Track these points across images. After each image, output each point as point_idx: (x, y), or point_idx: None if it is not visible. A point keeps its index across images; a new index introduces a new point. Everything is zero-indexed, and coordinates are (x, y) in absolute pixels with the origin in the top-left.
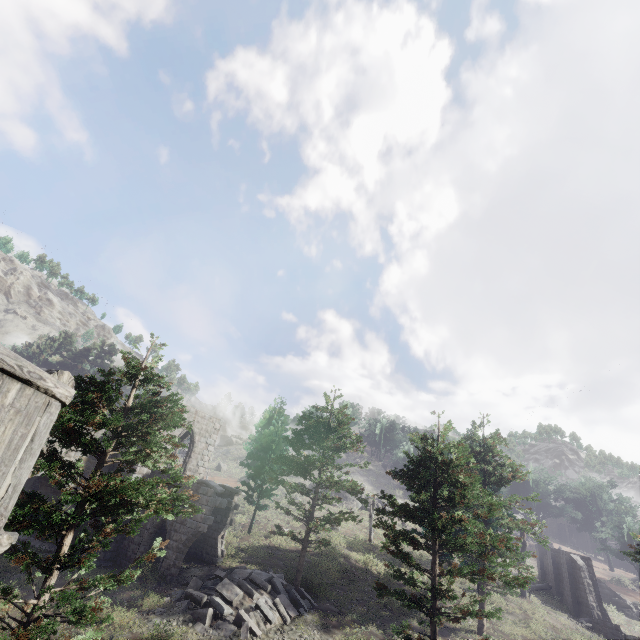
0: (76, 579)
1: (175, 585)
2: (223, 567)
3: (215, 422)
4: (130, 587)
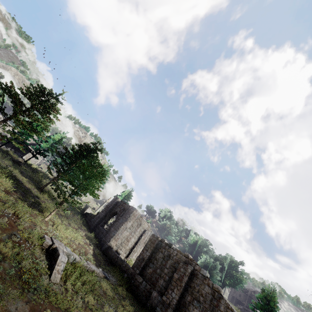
0: None
1: None
2: None
3: None
4: None
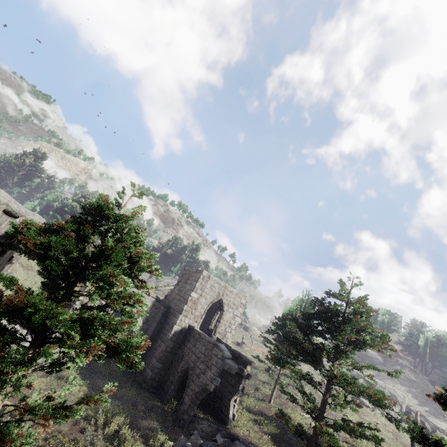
0: (48, 398)
1: (184, 431)
2: (231, 431)
3: (241, 298)
4: (153, 417)
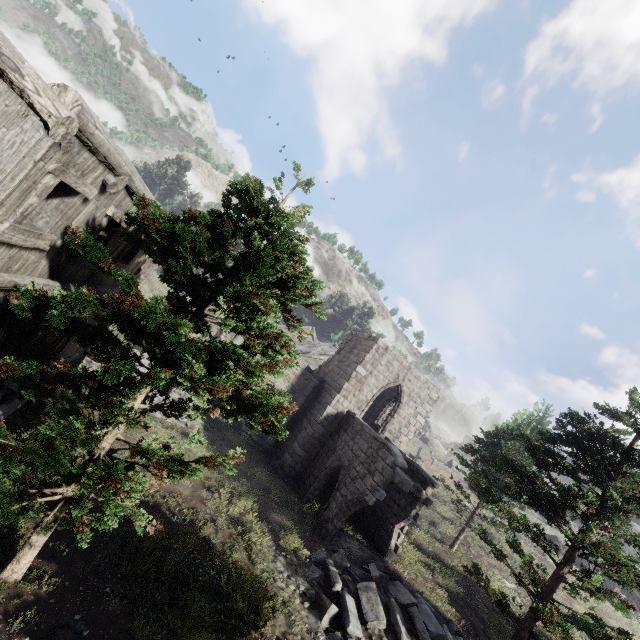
0: (165, 446)
1: (326, 544)
2: (390, 566)
3: (431, 390)
4: (288, 513)
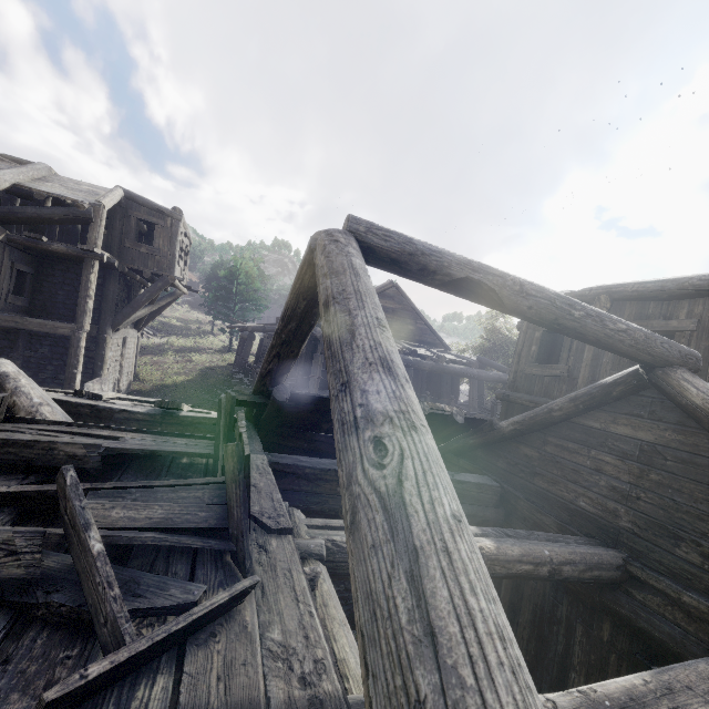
0: None
1: None
2: None
3: None
4: None
